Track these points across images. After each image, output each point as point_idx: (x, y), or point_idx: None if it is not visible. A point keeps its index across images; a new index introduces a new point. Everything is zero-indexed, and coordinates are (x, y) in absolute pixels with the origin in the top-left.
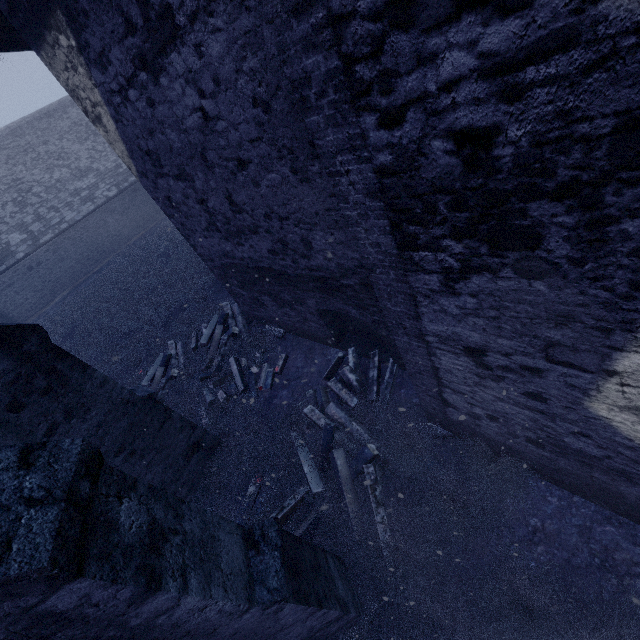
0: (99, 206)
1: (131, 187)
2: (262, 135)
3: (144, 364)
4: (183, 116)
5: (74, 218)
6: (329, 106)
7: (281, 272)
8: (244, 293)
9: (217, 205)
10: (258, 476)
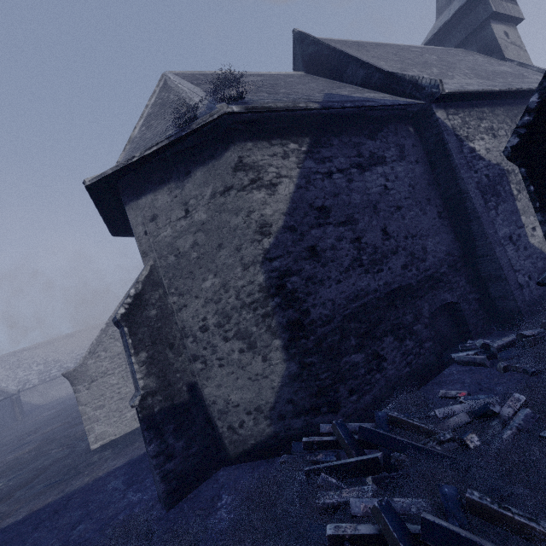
0: None
1: None
2: (410, 196)
3: None
4: (371, 187)
5: None
6: (465, 169)
7: (407, 286)
8: (360, 357)
9: (371, 238)
10: None
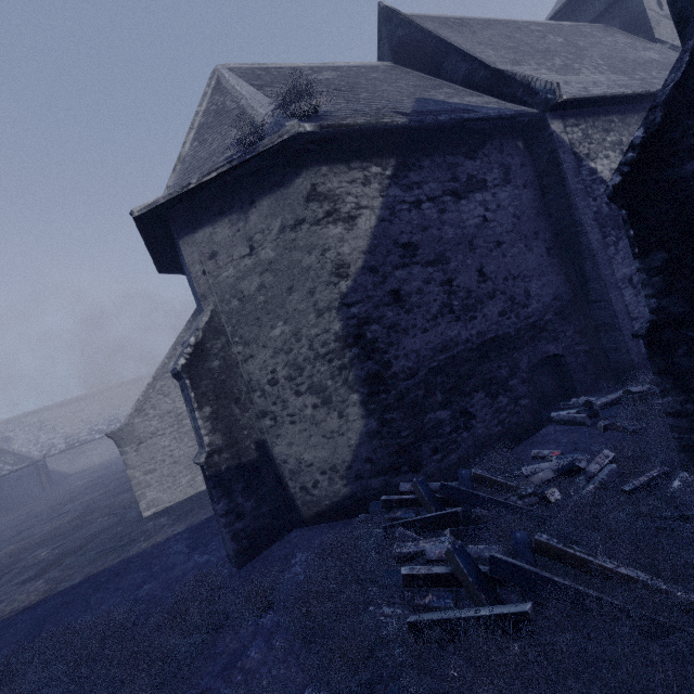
0: None
1: None
2: (514, 229)
3: None
4: (467, 219)
5: None
6: (582, 196)
7: (504, 336)
8: (446, 414)
9: (464, 281)
10: None
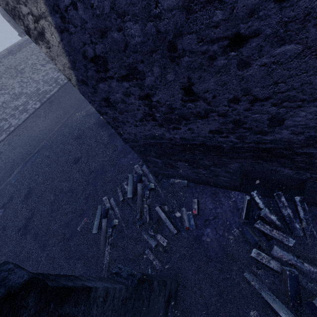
0: (31, 114)
1: (48, 101)
2: None
3: (86, 213)
4: None
5: (17, 123)
6: None
7: (214, 146)
8: (159, 161)
9: (165, 97)
10: (225, 315)
